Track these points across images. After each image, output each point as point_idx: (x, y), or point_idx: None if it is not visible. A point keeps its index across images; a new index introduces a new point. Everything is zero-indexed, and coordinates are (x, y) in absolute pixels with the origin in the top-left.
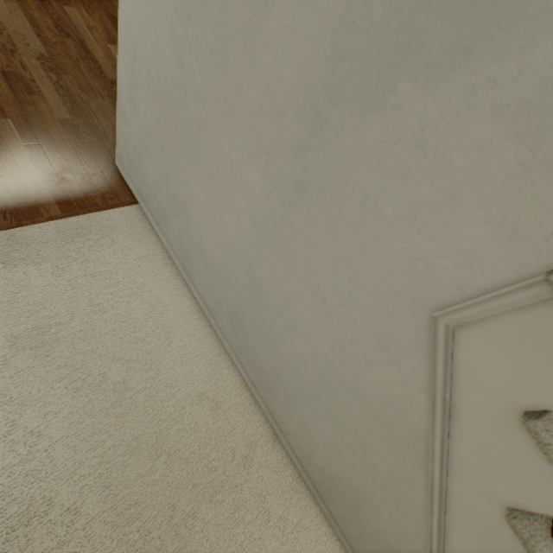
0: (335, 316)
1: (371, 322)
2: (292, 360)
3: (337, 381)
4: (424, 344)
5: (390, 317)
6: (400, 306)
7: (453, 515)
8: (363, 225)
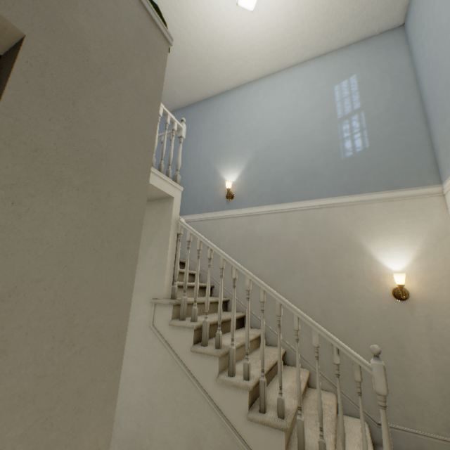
0: (139, 356)
1: (145, 344)
2: (140, 401)
3: (153, 381)
4: (154, 334)
5: (146, 337)
6: (146, 332)
7: (198, 377)
8: (130, 324)
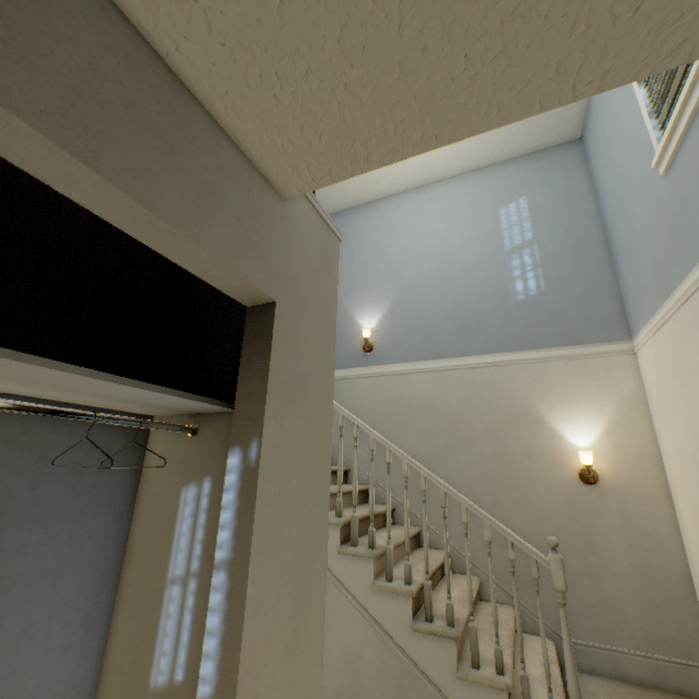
0: None
1: None
2: None
3: None
4: None
5: None
6: None
7: (348, 584)
8: None
